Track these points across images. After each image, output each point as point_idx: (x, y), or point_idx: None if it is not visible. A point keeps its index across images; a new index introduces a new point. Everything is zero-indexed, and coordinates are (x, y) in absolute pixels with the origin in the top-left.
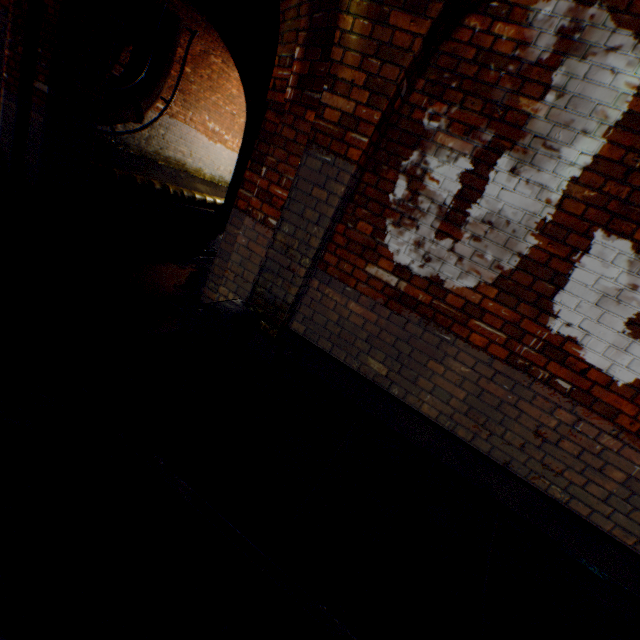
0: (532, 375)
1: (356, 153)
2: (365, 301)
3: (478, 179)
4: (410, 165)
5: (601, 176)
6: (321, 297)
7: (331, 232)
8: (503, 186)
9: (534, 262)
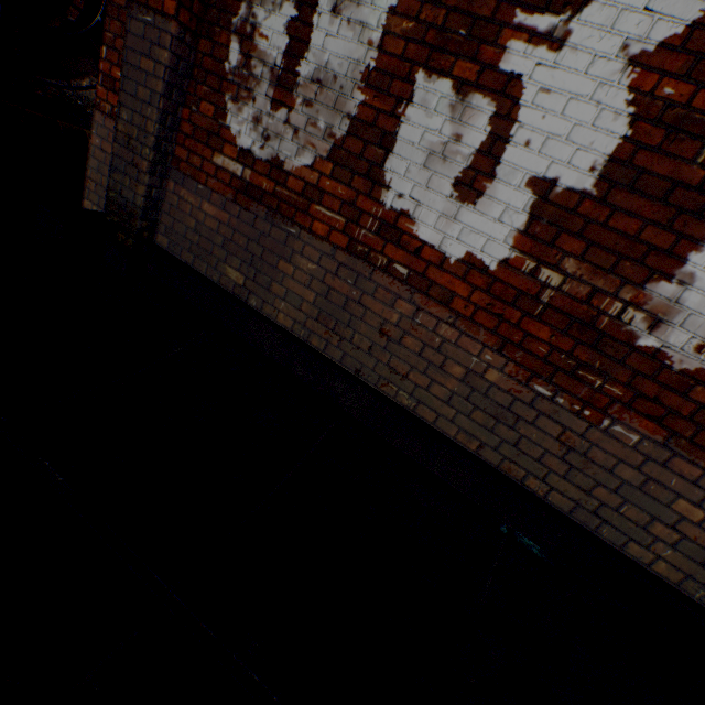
0: (372, 263)
1: (172, 6)
2: (217, 199)
3: (304, 27)
4: (240, 22)
5: (418, 0)
6: (178, 201)
7: (177, 119)
8: (327, 32)
9: (363, 123)
